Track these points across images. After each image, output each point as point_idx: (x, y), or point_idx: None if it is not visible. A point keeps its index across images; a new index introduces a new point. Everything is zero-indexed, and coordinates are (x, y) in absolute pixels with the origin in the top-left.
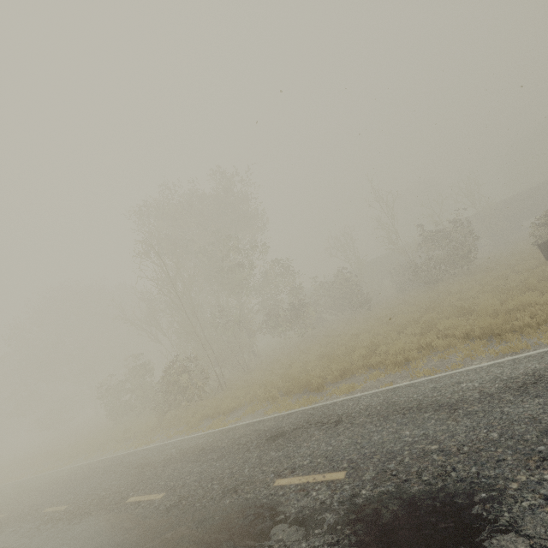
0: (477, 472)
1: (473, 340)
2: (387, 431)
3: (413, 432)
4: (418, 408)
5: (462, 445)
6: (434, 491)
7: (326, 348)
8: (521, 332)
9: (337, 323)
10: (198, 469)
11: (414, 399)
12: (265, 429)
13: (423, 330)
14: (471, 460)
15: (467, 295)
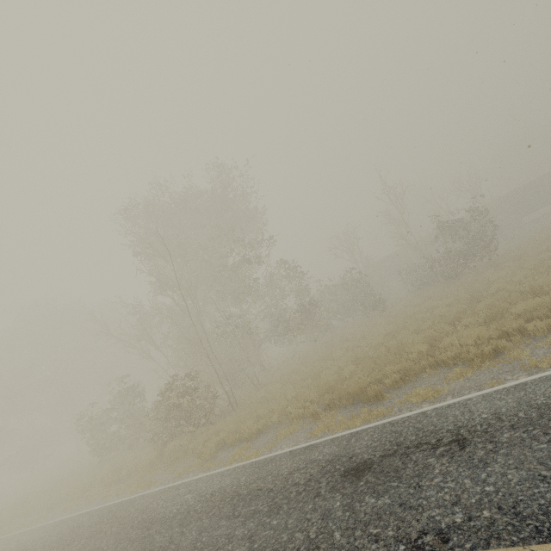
0: None
1: None
2: None
3: None
4: None
5: None
6: None
7: (358, 352)
8: None
9: (350, 328)
10: (242, 531)
11: None
12: (329, 458)
13: (490, 318)
14: None
15: (516, 280)
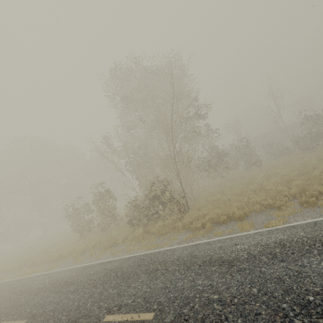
0: None
1: None
2: None
3: None
4: None
5: None
6: None
7: (285, 177)
8: None
9: (237, 174)
10: None
11: None
12: None
13: None
14: None
15: None
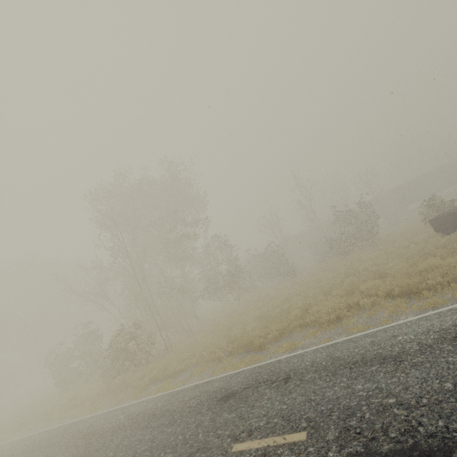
0: (445, 425)
1: (393, 298)
2: (339, 386)
3: (366, 386)
4: (363, 361)
5: (420, 397)
6: (407, 450)
7: (263, 311)
8: (435, 290)
9: (268, 289)
10: (149, 436)
11: (357, 353)
12: (215, 390)
13: (347, 292)
14: (434, 412)
15: (378, 262)
